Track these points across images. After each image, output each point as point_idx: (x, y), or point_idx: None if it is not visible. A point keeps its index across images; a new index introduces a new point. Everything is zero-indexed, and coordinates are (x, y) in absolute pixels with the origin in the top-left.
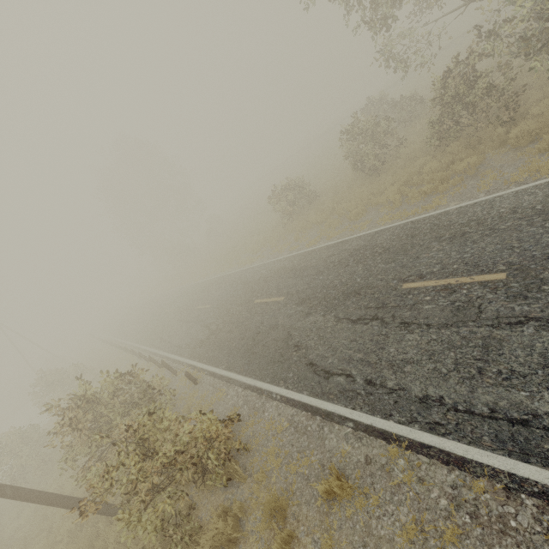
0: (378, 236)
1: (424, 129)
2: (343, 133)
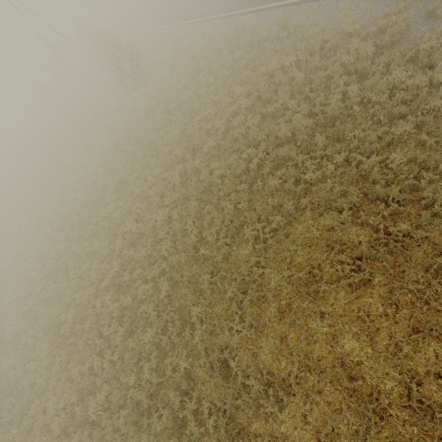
0: None
1: None
2: None
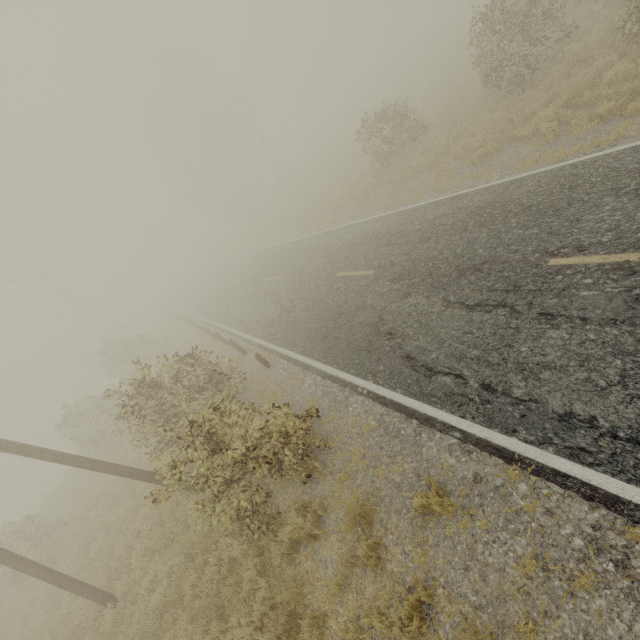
0: (515, 187)
1: (610, 7)
2: (476, 21)
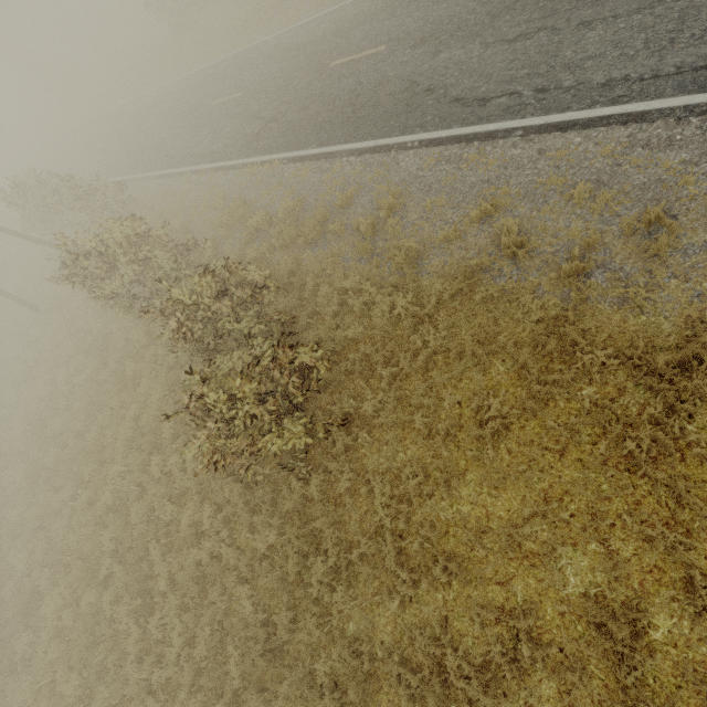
0: (221, 64)
1: None
2: None
